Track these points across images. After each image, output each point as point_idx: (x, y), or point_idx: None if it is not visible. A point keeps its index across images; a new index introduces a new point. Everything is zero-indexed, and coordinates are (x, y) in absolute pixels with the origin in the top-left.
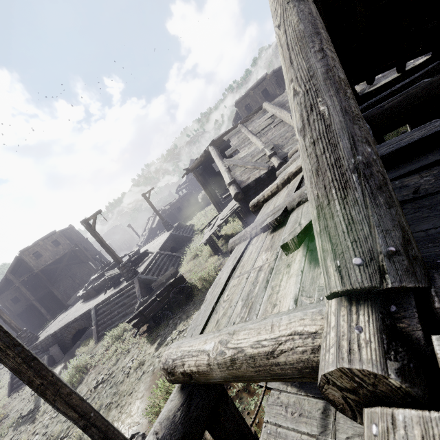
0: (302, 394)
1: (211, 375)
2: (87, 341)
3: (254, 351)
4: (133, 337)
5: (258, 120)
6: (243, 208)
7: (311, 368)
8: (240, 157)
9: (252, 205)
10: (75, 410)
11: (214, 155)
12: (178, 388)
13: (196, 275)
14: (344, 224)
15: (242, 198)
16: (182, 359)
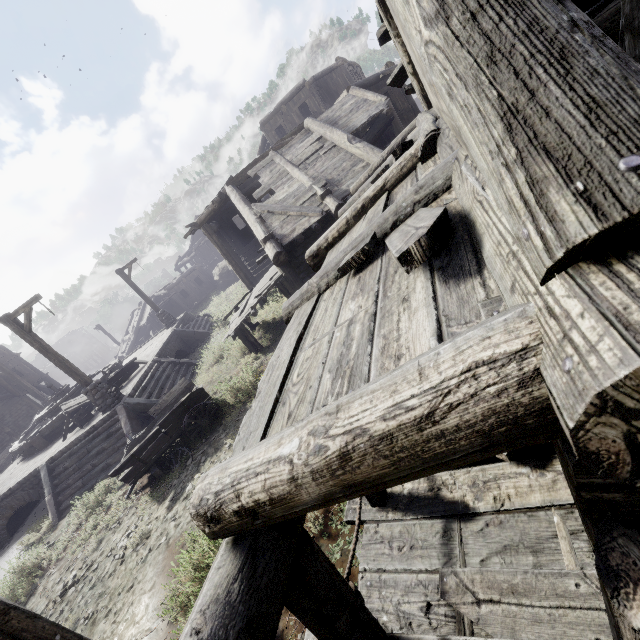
0: (410, 518)
1: (298, 498)
2: (38, 523)
3: (389, 425)
4: (125, 498)
5: (299, 145)
6: (288, 277)
7: (512, 421)
8: (277, 199)
9: (310, 255)
10: (19, 639)
11: (235, 199)
12: (228, 544)
13: (225, 384)
14: (582, 112)
15: (286, 261)
16: (235, 487)
